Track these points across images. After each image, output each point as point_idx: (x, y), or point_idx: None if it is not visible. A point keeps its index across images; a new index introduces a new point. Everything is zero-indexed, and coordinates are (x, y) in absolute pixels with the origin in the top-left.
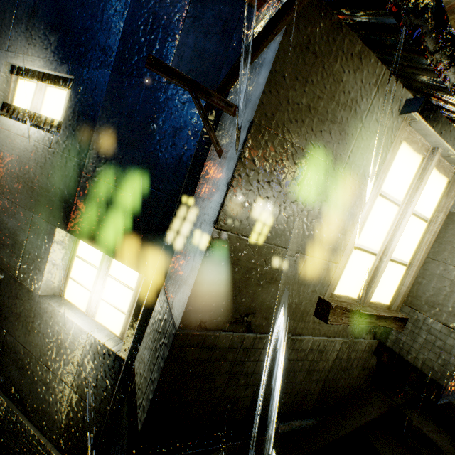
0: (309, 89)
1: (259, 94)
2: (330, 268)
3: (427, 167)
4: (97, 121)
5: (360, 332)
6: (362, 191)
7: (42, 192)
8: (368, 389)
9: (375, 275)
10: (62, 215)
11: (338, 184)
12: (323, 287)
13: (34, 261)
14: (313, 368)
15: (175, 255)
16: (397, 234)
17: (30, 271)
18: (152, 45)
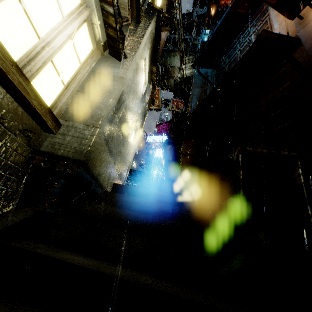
0: None
1: None
2: None
3: (83, 12)
4: None
5: (12, 123)
6: None
7: None
8: (15, 208)
9: (36, 57)
10: None
11: None
12: None
13: None
14: None
15: None
16: (59, 36)
17: None
18: None
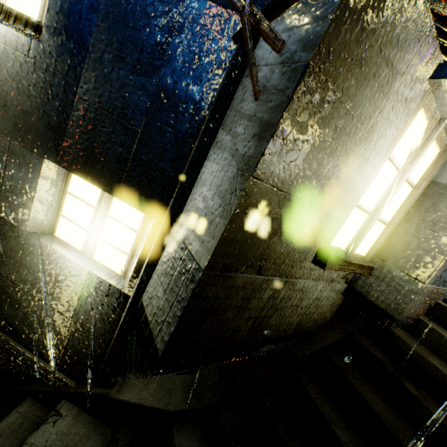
0: (366, 35)
1: (320, 32)
2: (332, 223)
3: (431, 136)
4: (94, 30)
5: (337, 277)
6: (375, 153)
7: (20, 114)
8: (331, 320)
9: (363, 231)
10: (50, 144)
11: (360, 144)
12: (322, 239)
13: (17, 194)
14: (298, 305)
15: (191, 200)
16: (390, 197)
17: (13, 205)
18: None
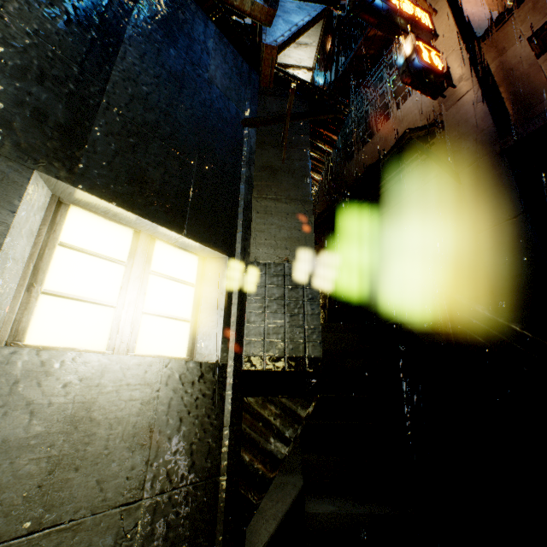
0: None
1: (307, 140)
2: None
3: None
4: (122, 45)
5: None
6: None
7: None
8: None
9: None
10: (51, 149)
11: None
12: None
13: None
14: None
15: (258, 231)
16: None
17: None
18: (187, 31)
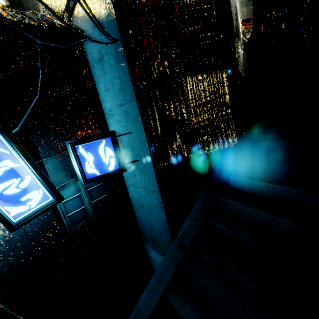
0: None
1: None
2: None
3: None
4: None
5: None
6: None
7: None
8: None
9: None
10: None
11: None
12: None
13: None
14: None
15: None
16: None
17: None
18: None
